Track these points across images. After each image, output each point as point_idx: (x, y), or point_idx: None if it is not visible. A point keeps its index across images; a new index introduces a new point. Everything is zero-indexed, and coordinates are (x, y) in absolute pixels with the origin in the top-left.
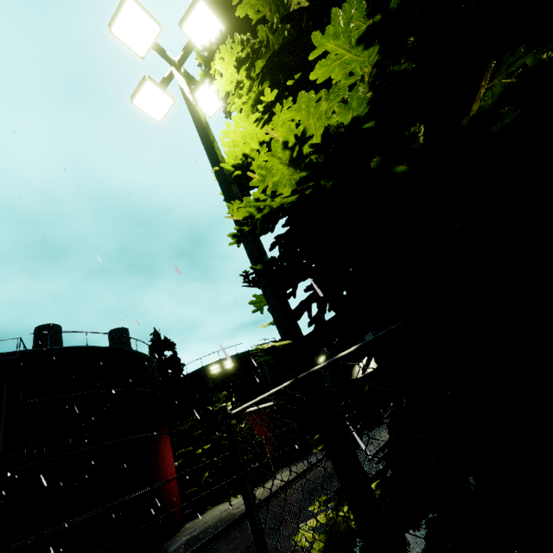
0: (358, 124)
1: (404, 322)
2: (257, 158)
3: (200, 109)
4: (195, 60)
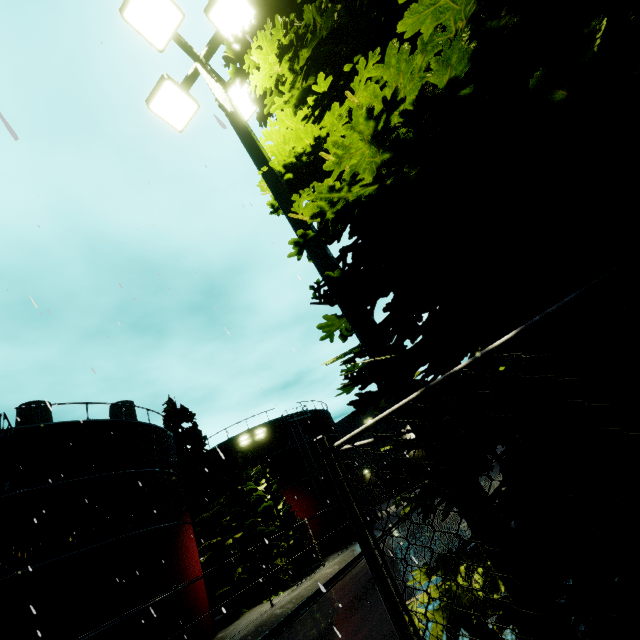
0: (454, 90)
1: (586, 289)
2: (332, 133)
3: (235, 106)
4: (225, 53)
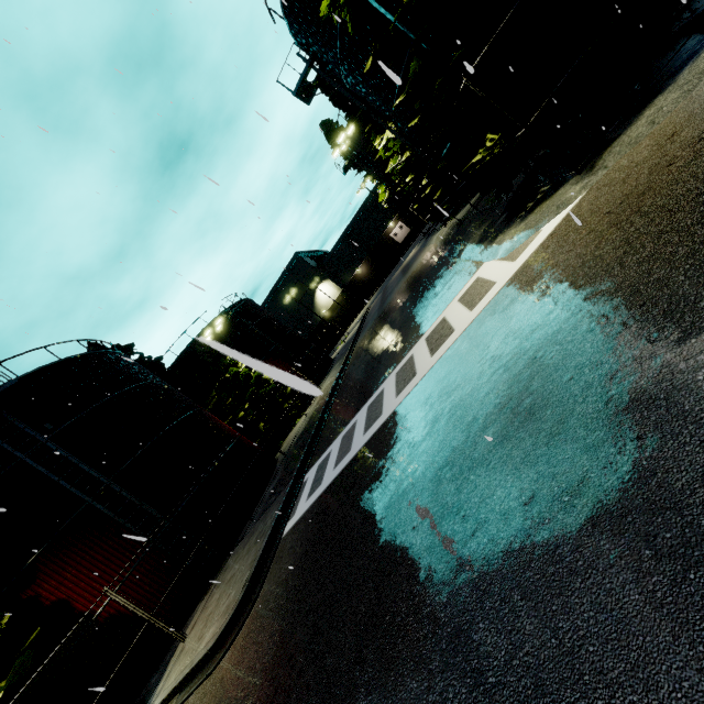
0: None
1: None
2: None
3: None
4: None
